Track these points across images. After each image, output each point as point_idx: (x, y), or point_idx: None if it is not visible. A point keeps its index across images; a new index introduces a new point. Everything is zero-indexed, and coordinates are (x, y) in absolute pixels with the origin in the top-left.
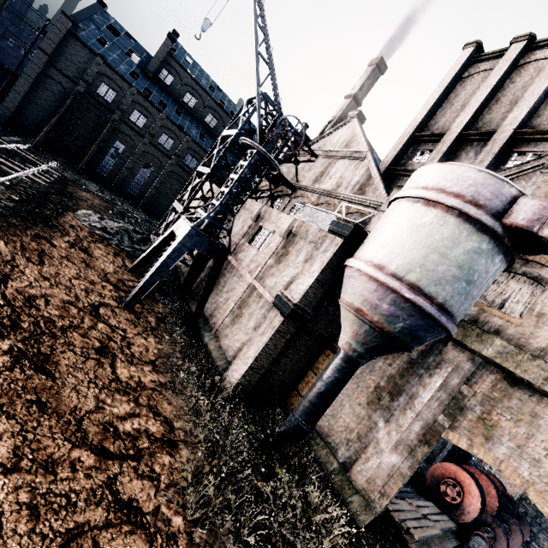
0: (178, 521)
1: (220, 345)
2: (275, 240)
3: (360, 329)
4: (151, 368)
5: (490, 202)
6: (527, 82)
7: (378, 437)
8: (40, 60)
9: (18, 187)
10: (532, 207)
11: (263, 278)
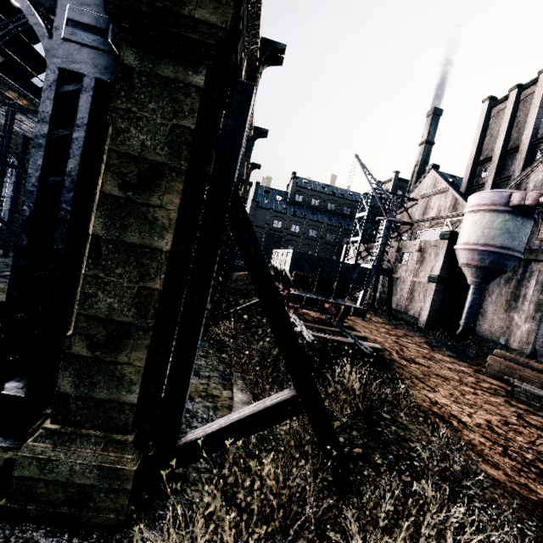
0: (425, 346)
1: (409, 314)
2: (414, 255)
3: (472, 271)
4: (385, 324)
5: (499, 201)
6: (529, 109)
7: (516, 322)
8: None
9: None
10: (517, 196)
11: (417, 275)
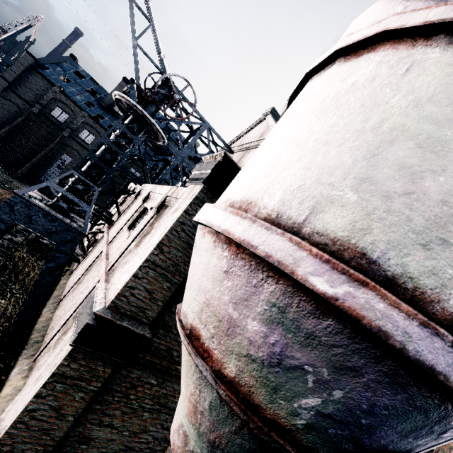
0: None
1: (23, 386)
2: (148, 217)
3: (201, 395)
4: None
5: None
6: None
7: None
8: (1, 85)
9: None
10: None
11: (114, 270)
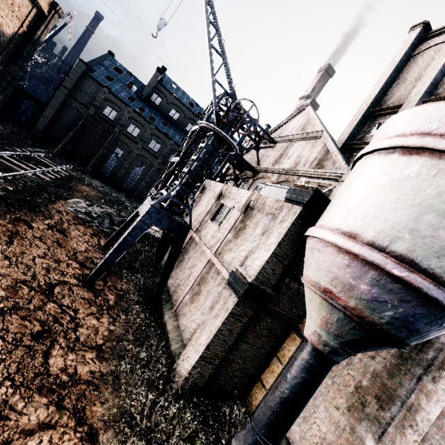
0: None
1: (178, 325)
2: (234, 215)
3: (331, 316)
4: (95, 355)
5: None
6: None
7: None
8: (63, 93)
9: (18, 181)
10: None
11: (221, 253)
